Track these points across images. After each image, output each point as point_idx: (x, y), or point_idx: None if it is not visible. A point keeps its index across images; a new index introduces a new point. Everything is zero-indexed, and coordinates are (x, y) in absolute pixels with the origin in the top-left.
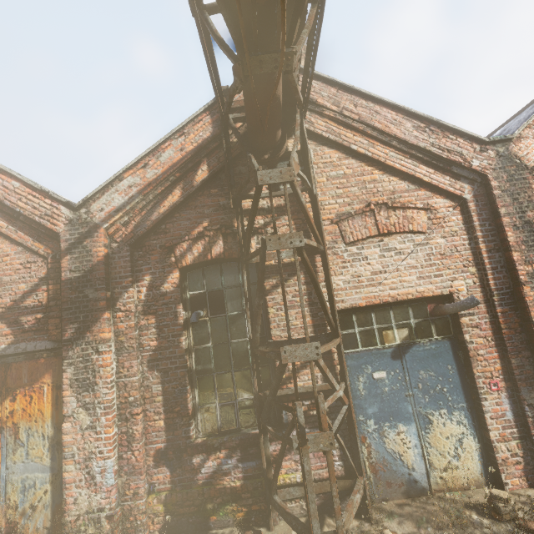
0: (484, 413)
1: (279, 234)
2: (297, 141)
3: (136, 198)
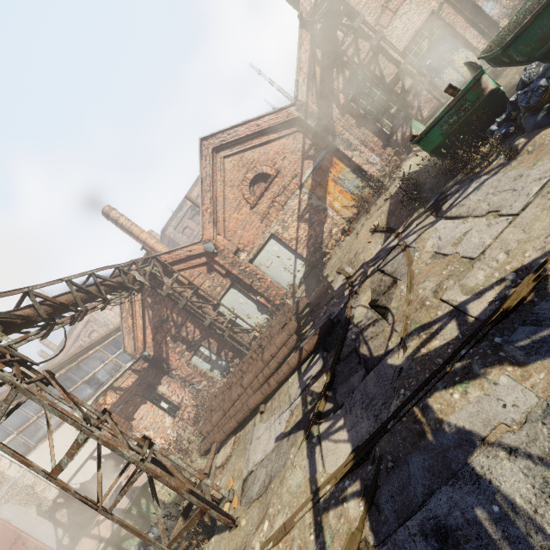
0: (468, 41)
1: (361, 49)
2: (351, 4)
3: (309, 82)
